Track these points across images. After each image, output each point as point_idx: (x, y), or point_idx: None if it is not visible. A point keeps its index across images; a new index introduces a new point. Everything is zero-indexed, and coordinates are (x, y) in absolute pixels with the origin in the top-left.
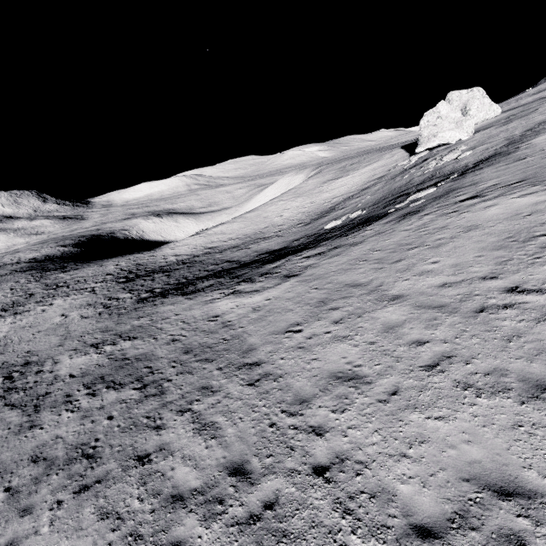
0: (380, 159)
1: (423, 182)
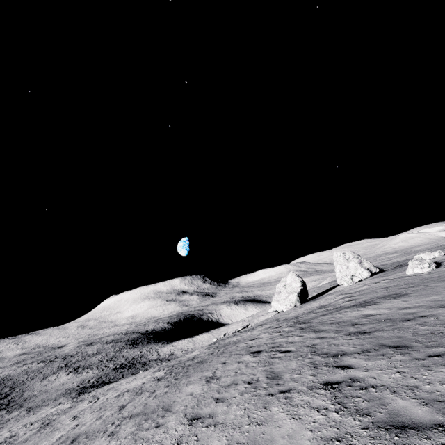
0: None
1: None
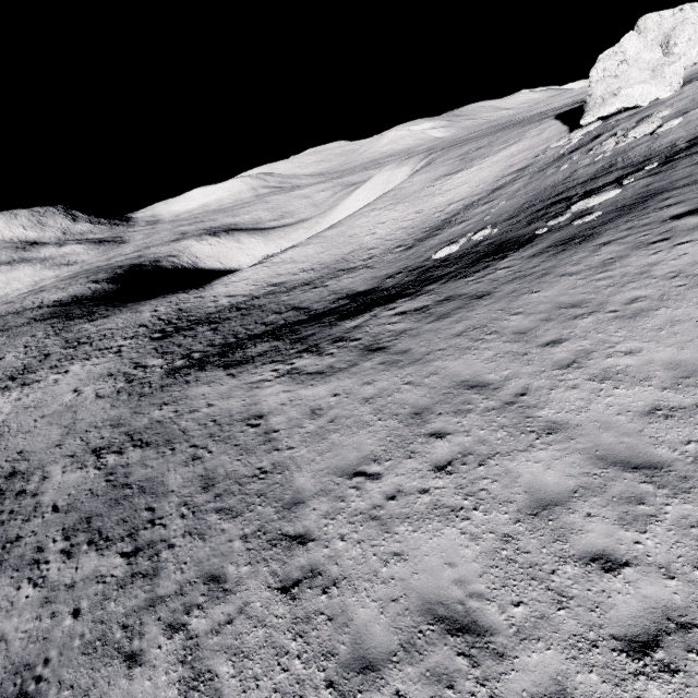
0: (522, 138)
1: (595, 178)
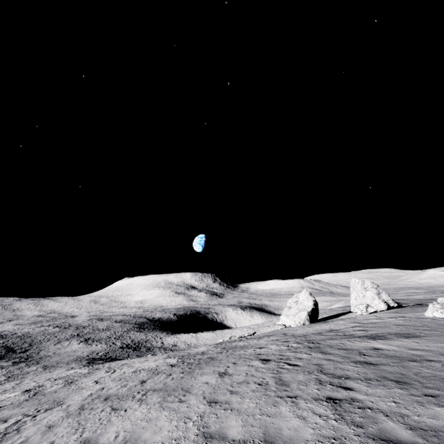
0: None
1: None
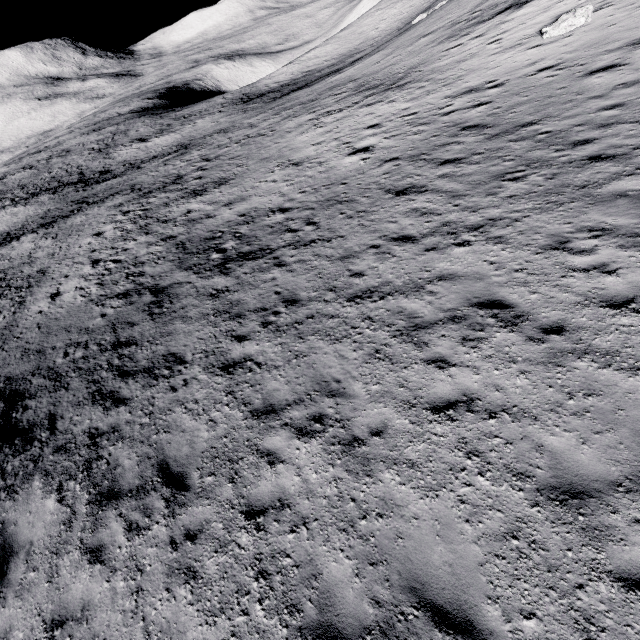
0: None
1: None
